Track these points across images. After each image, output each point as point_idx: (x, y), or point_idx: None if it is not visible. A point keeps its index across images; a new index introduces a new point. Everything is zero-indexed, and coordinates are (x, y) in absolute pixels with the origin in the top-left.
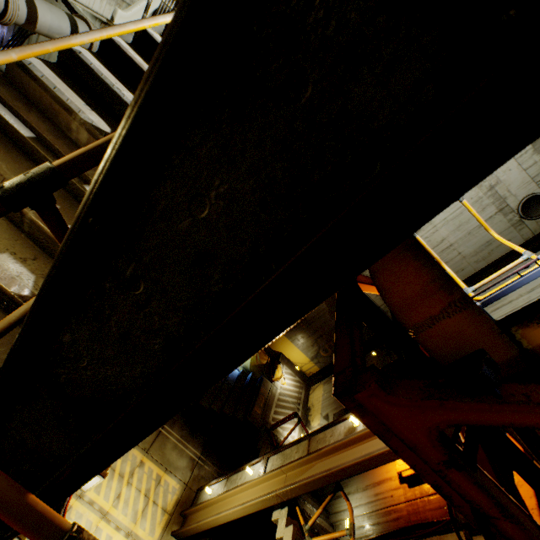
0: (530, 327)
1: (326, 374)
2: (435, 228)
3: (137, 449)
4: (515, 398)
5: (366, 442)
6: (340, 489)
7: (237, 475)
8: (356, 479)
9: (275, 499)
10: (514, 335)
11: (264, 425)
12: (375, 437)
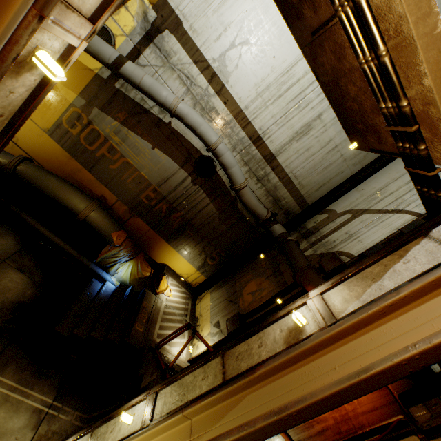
0: None
1: (214, 282)
2: (325, 127)
3: None
4: None
5: (337, 348)
6: None
7: (107, 426)
8: None
9: None
10: None
11: (148, 345)
12: (351, 337)
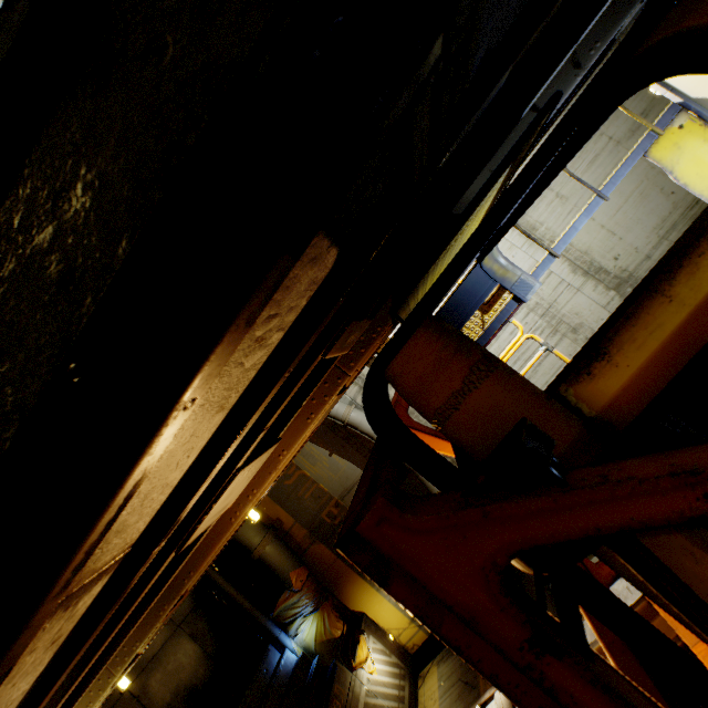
0: (581, 382)
1: (439, 643)
2: None
3: None
4: (588, 482)
5: None
6: None
7: None
8: None
9: None
10: (566, 398)
11: None
12: None
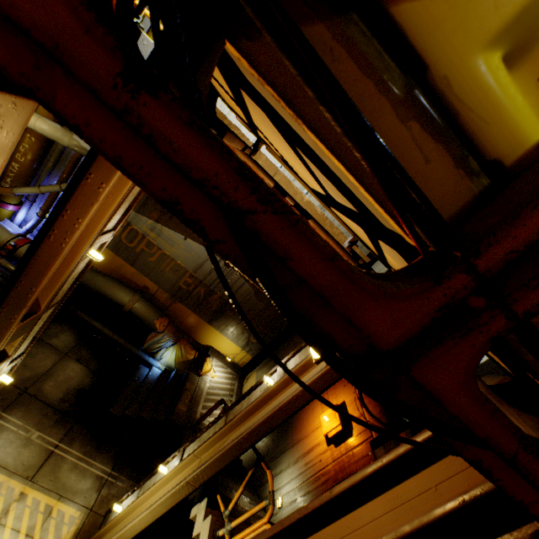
0: None
1: (259, 360)
2: None
3: (16, 479)
4: None
5: (279, 397)
6: (261, 461)
7: (151, 480)
8: (288, 455)
9: (186, 488)
10: None
11: (189, 422)
12: (287, 389)
